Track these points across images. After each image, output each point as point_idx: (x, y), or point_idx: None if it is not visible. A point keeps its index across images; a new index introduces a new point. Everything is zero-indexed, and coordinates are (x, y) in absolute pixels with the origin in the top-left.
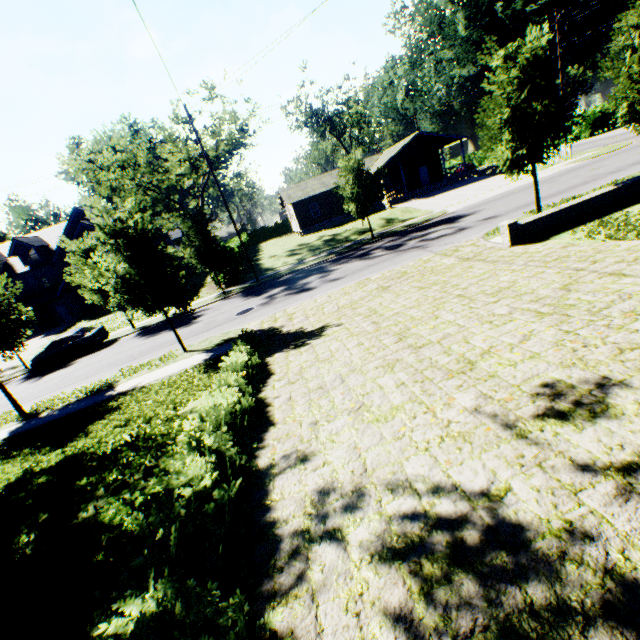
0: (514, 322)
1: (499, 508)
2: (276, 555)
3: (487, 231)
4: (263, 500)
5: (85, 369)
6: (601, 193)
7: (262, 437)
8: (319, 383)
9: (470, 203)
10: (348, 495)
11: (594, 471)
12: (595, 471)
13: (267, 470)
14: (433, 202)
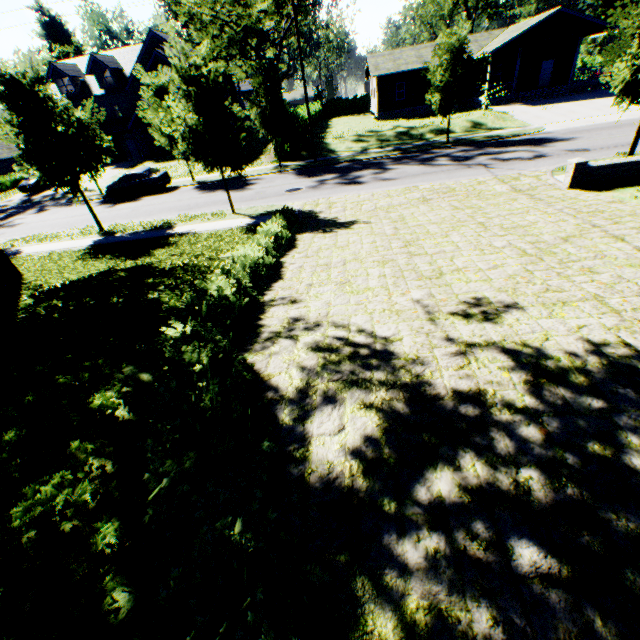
0: (499, 255)
1: (388, 345)
2: (258, 338)
3: (562, 165)
4: (260, 315)
5: (150, 207)
6: None
7: (272, 285)
8: (327, 262)
9: (575, 125)
10: (310, 323)
11: (453, 342)
12: (454, 342)
13: (268, 302)
14: (537, 113)
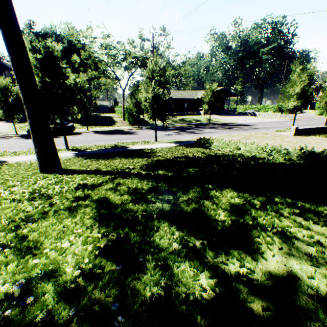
0: None
1: None
2: None
3: (273, 130)
4: None
5: (79, 140)
6: (321, 127)
7: None
8: None
9: (247, 122)
10: None
11: None
12: None
13: None
14: (226, 118)
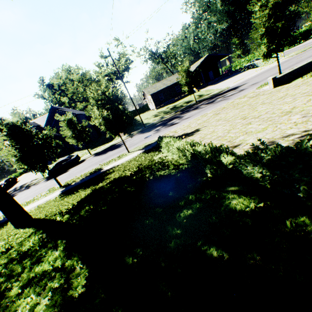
0: (298, 100)
1: None
2: None
3: (257, 87)
4: None
5: (78, 170)
6: (311, 60)
7: None
8: (216, 136)
9: (239, 82)
10: (267, 143)
11: None
12: None
13: None
14: (219, 85)
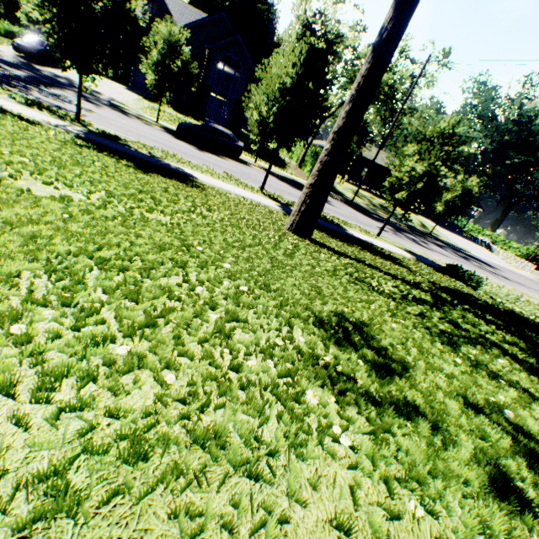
0: None
1: None
2: None
3: (537, 295)
4: None
5: (258, 178)
6: None
7: None
8: None
9: (483, 258)
10: None
11: None
12: None
13: None
14: (448, 234)
